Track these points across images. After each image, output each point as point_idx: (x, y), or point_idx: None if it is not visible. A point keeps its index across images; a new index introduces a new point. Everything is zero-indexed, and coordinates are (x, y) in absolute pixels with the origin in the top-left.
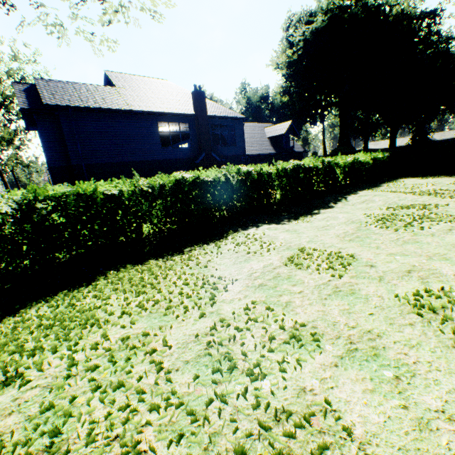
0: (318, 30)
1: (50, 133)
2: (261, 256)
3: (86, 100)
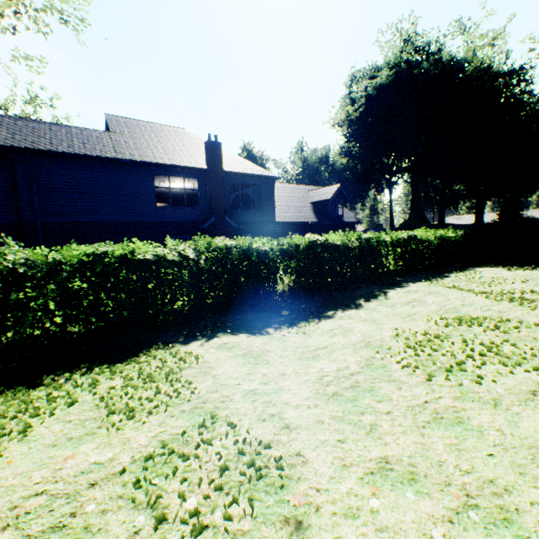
0: (383, 86)
1: (0, 180)
2: (120, 427)
3: (58, 143)
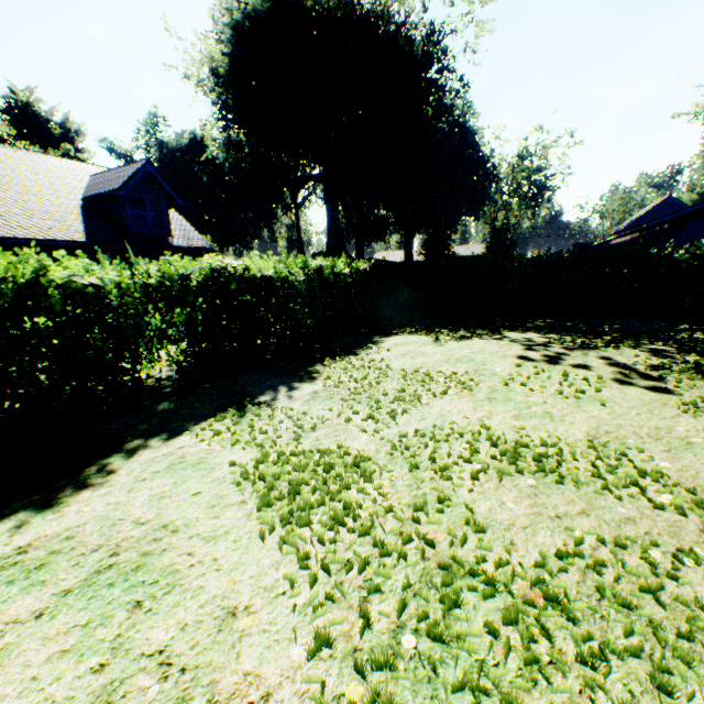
0: (262, 17)
1: None
2: None
3: None
